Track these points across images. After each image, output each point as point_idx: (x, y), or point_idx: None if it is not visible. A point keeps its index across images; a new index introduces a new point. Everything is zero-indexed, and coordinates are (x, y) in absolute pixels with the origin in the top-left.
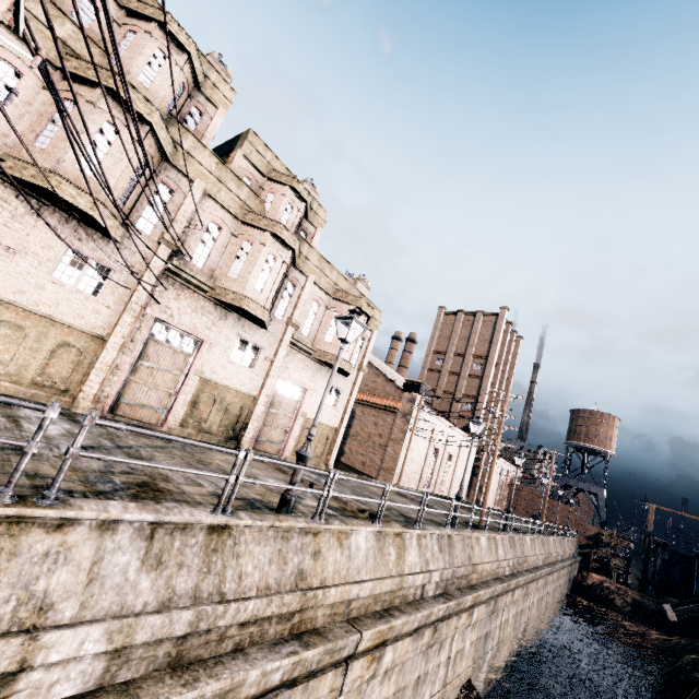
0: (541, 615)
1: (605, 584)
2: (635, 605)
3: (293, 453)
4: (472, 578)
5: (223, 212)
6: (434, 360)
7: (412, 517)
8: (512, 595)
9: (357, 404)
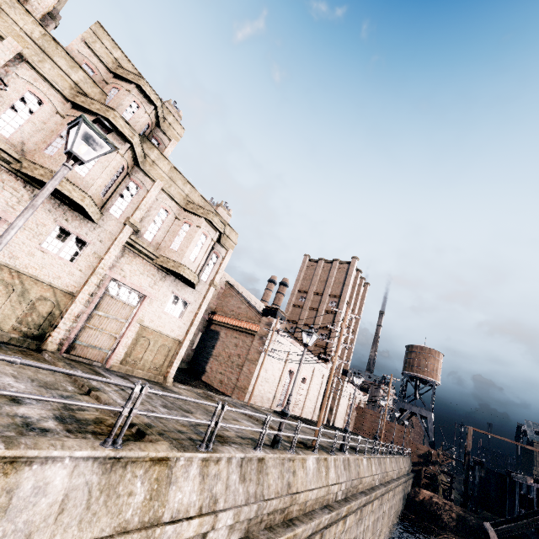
0: (376, 537)
1: (434, 500)
2: (459, 521)
3: (123, 362)
4: (292, 510)
5: (47, 86)
6: (298, 298)
7: (225, 435)
8: (344, 523)
9: (222, 327)
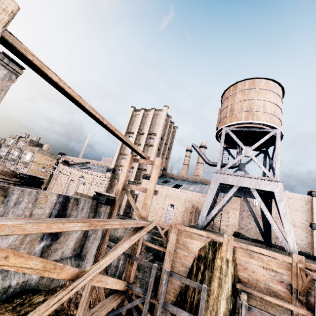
0: None
1: None
2: None
3: None
4: None
5: None
6: None
7: None
8: None
9: None
